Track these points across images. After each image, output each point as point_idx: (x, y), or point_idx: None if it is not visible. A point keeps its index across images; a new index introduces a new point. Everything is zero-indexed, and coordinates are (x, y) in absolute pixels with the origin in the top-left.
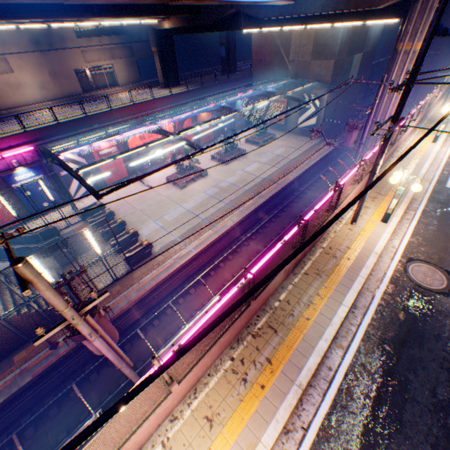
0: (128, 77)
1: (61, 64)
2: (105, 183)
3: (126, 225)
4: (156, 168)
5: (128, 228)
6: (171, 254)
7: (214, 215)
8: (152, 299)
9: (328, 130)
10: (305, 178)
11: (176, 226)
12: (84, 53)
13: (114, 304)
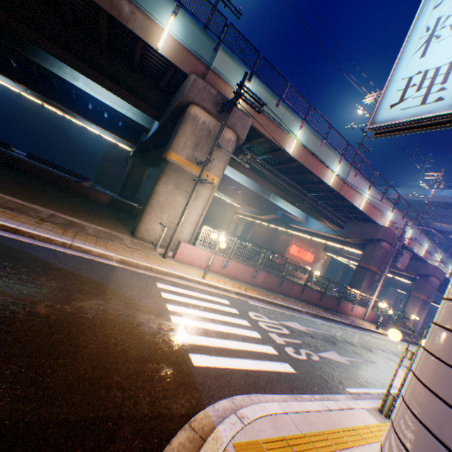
0: None
1: None
2: None
3: None
4: None
5: None
6: None
7: None
8: None
9: None
10: None
11: None
12: None
13: None
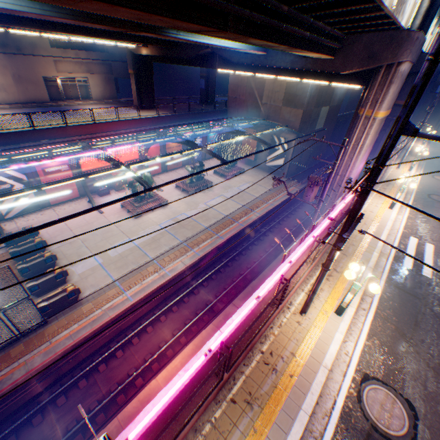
0: (103, 92)
1: (29, 69)
2: (49, 203)
3: (57, 259)
4: (114, 190)
5: (60, 262)
6: (103, 303)
7: (165, 254)
8: (64, 365)
9: (295, 172)
10: (268, 219)
11: (118, 265)
12: (58, 62)
13: (7, 375)
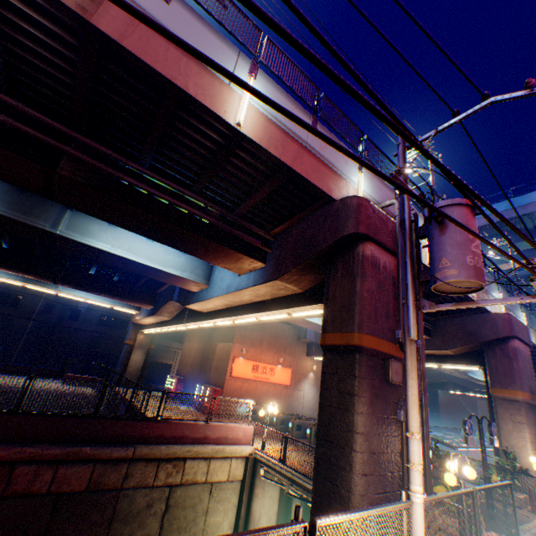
0: None
1: None
2: None
3: None
4: None
5: None
6: None
7: None
8: None
9: None
10: None
11: None
12: None
13: None
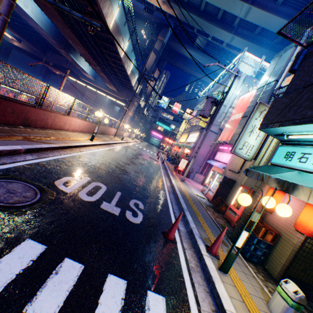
0: None
1: None
2: None
3: None
4: None
5: None
6: None
7: None
8: None
9: None
10: None
11: None
12: None
13: None
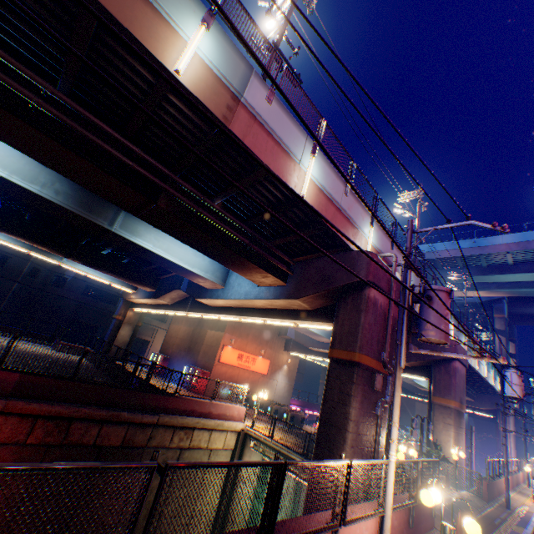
0: None
1: None
2: None
3: None
4: None
5: None
6: None
7: None
8: None
9: None
10: None
11: None
12: None
13: None
